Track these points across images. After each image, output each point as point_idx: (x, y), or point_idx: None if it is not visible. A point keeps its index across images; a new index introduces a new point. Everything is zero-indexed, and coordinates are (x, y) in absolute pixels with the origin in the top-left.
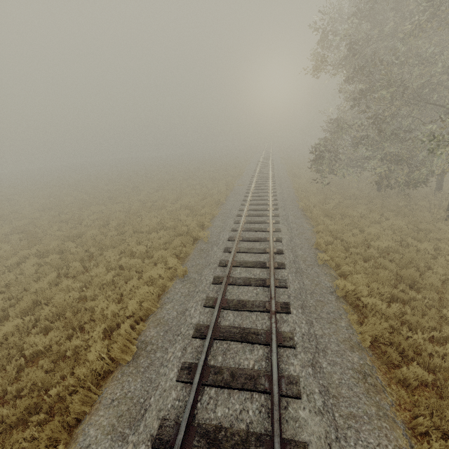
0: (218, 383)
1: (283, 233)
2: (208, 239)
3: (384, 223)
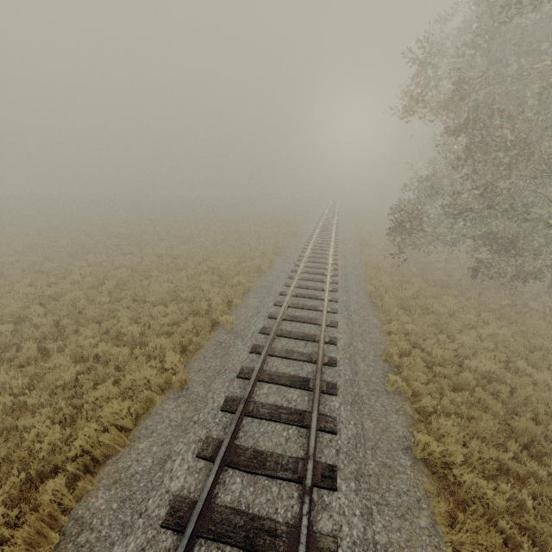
0: None
1: (340, 331)
2: (233, 326)
3: (481, 329)
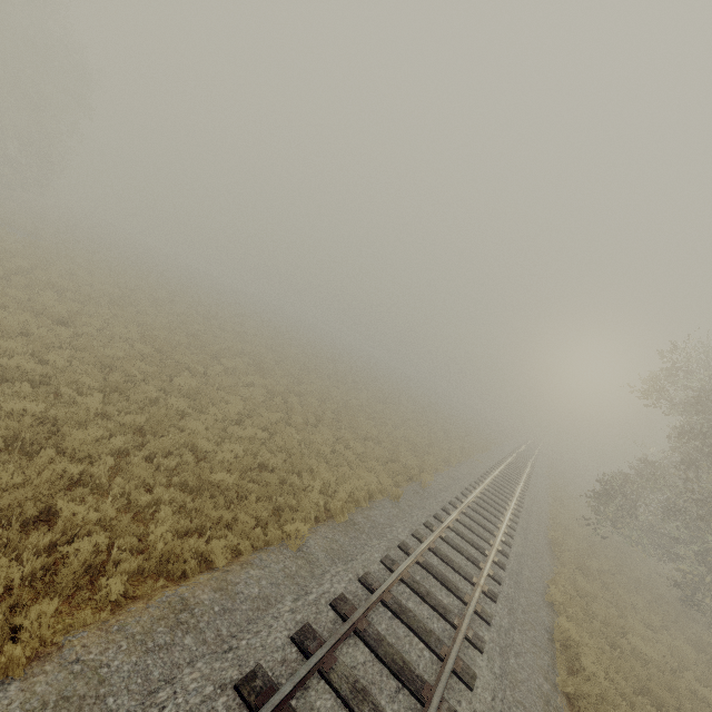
0: (414, 588)
1: (515, 542)
2: (426, 487)
3: (662, 636)
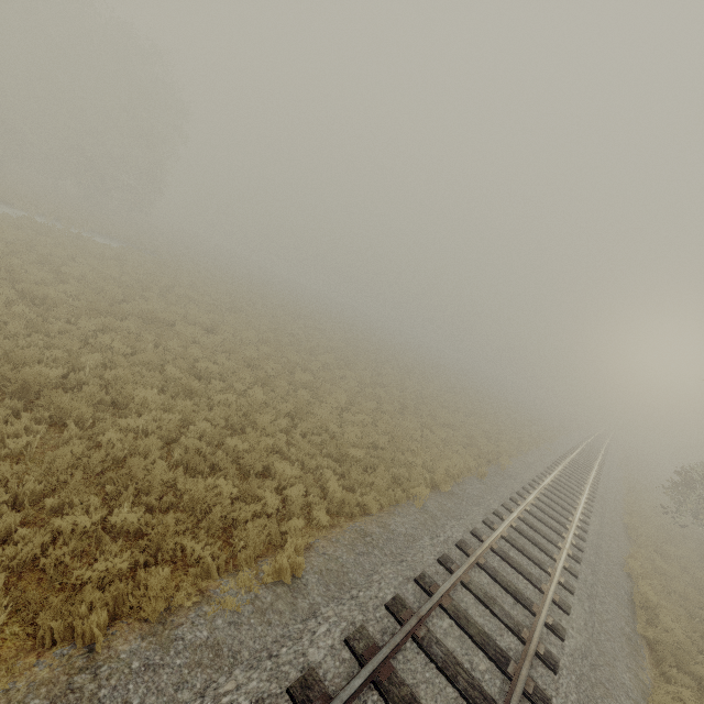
0: (513, 543)
1: (592, 521)
2: (505, 469)
3: None
